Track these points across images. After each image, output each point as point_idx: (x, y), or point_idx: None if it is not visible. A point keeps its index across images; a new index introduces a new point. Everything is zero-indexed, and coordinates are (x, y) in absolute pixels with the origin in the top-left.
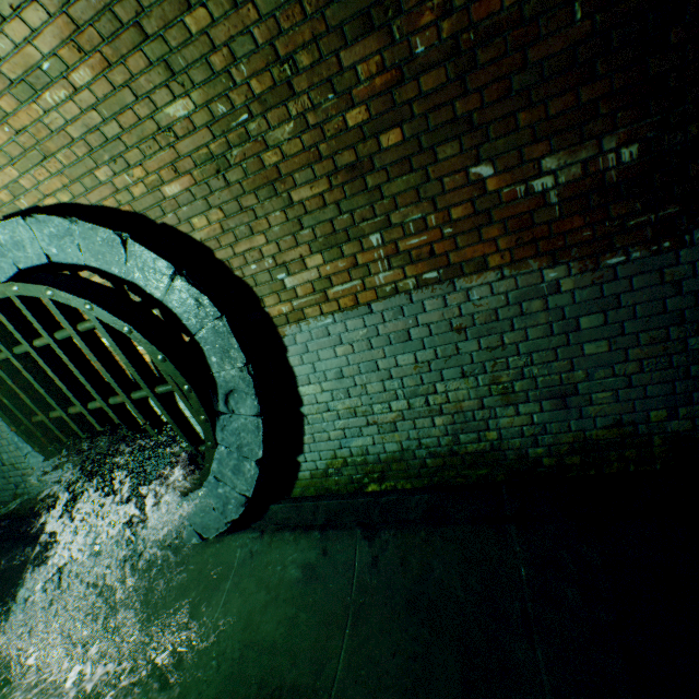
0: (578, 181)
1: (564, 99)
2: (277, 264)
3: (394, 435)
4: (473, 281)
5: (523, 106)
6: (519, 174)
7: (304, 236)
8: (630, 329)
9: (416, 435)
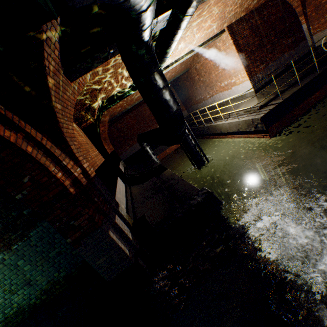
0: None
1: None
2: None
3: None
4: None
5: None
6: None
7: None
8: (33, 259)
9: None
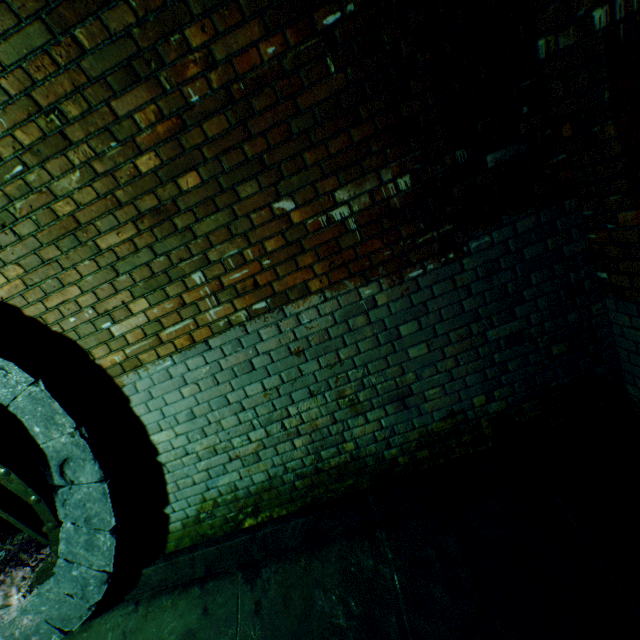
0: (369, 209)
1: (340, 140)
2: (100, 314)
3: (259, 465)
4: (300, 306)
5: (307, 146)
6: (318, 206)
7: (122, 282)
8: (441, 330)
9: (281, 460)
